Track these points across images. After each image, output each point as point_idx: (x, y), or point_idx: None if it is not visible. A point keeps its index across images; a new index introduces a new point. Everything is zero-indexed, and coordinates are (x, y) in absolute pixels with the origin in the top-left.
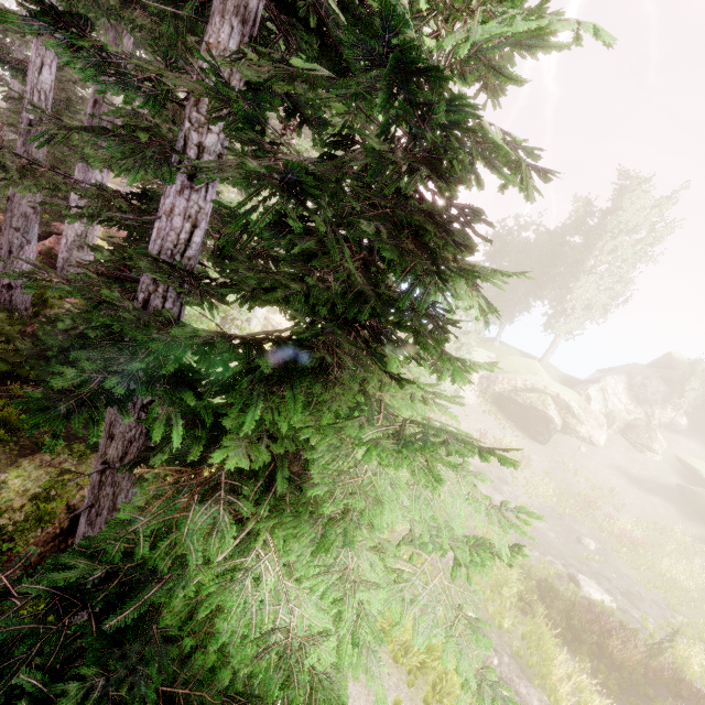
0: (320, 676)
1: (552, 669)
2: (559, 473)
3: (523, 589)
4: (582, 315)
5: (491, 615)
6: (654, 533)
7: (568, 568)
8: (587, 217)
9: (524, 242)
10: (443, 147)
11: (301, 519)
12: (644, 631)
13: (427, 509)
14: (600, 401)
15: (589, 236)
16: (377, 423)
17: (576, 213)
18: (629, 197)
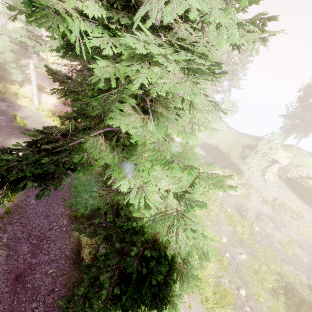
0: None
1: None
2: None
3: (275, 286)
4: None
5: (254, 293)
6: None
7: (309, 281)
8: None
9: None
10: None
11: None
12: None
13: None
14: None
15: None
16: None
17: None
18: None
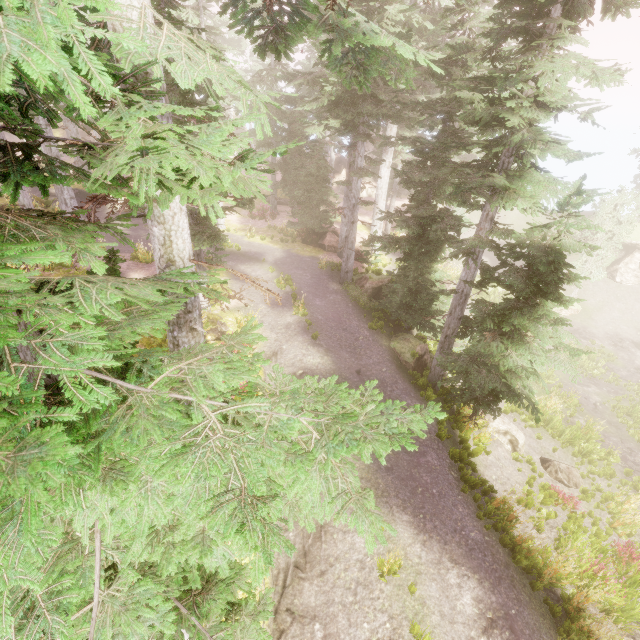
0: (531, 372)
1: None
2: None
3: None
4: None
5: (632, 435)
6: None
7: None
8: None
9: None
10: (560, 241)
11: (521, 343)
12: None
13: (556, 335)
14: None
15: None
16: (543, 320)
17: None
18: None
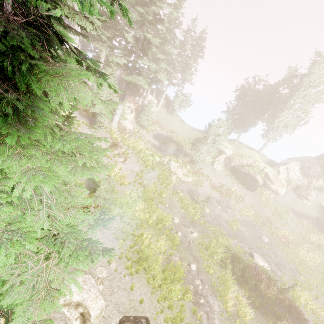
0: None
1: (228, 293)
2: (257, 206)
3: (224, 257)
4: (282, 130)
5: (205, 266)
6: (299, 238)
7: (250, 250)
8: (292, 77)
9: (257, 90)
10: None
11: None
12: (281, 282)
13: None
14: (285, 174)
15: (292, 88)
16: None
17: (286, 75)
18: (318, 67)
